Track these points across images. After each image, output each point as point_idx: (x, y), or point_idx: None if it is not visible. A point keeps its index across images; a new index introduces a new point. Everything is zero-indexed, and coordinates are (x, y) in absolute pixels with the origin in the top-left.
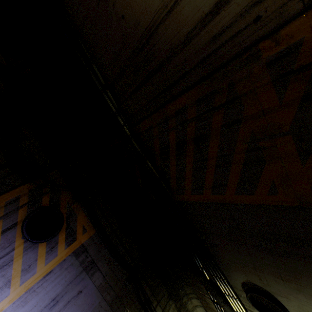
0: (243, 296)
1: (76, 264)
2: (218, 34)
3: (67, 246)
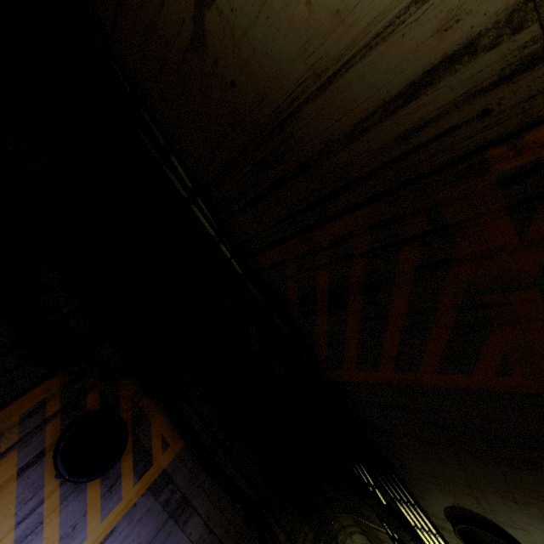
0: (446, 528)
1: (156, 510)
2: (413, 129)
3: (137, 479)
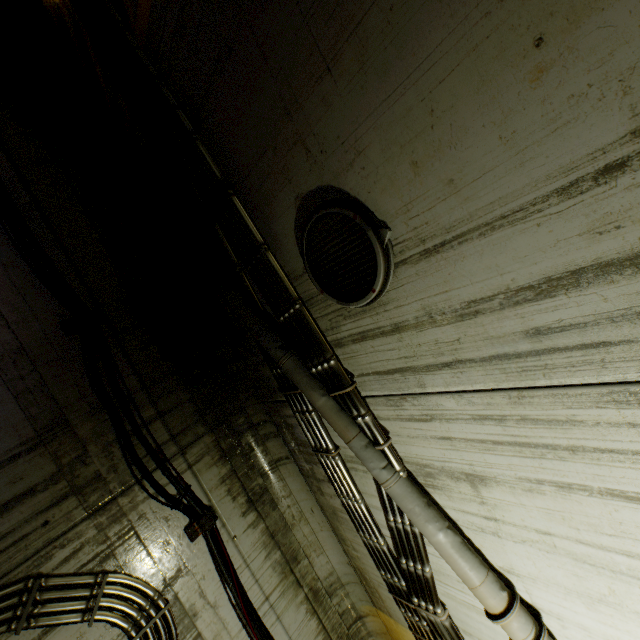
0: (314, 296)
1: None
2: None
3: None
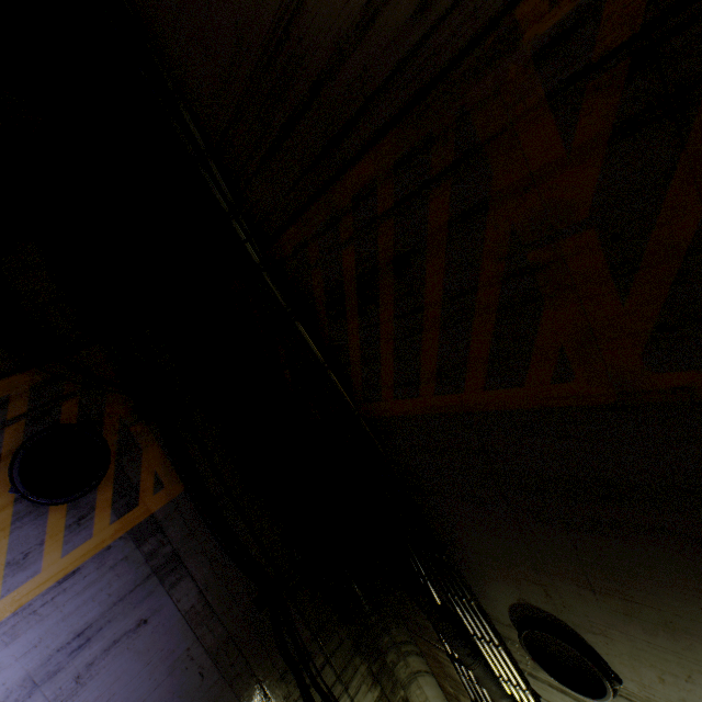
0: (514, 640)
1: (136, 560)
2: None
3: (115, 517)
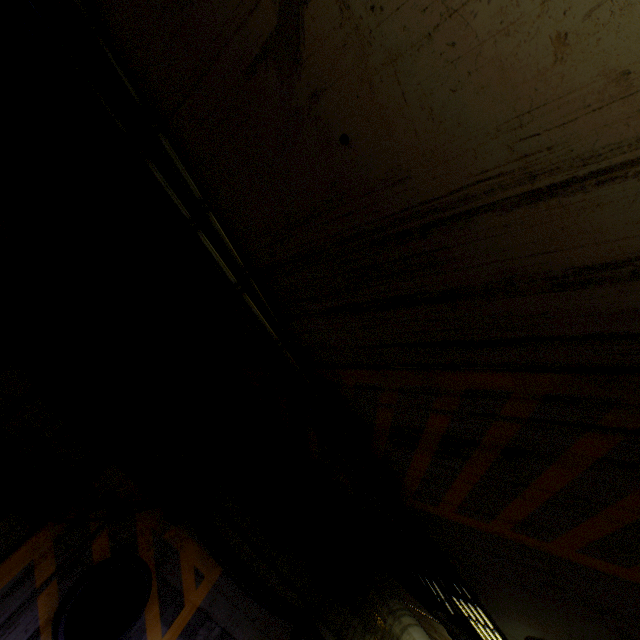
0: None
1: None
2: None
3: (166, 628)
